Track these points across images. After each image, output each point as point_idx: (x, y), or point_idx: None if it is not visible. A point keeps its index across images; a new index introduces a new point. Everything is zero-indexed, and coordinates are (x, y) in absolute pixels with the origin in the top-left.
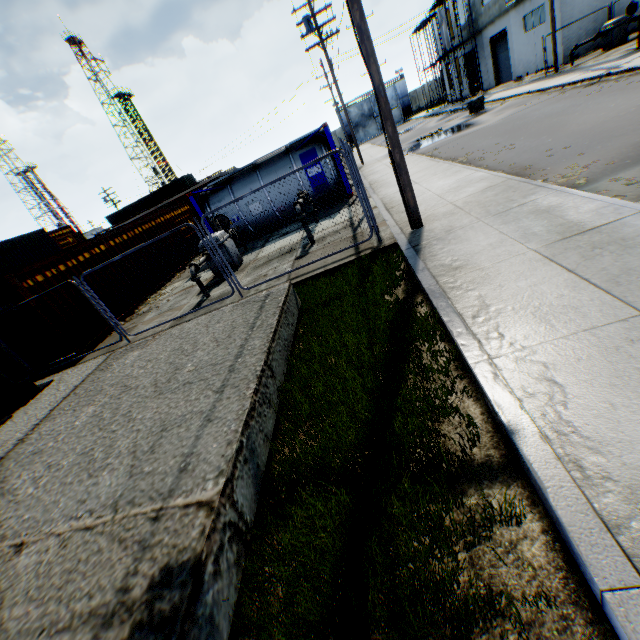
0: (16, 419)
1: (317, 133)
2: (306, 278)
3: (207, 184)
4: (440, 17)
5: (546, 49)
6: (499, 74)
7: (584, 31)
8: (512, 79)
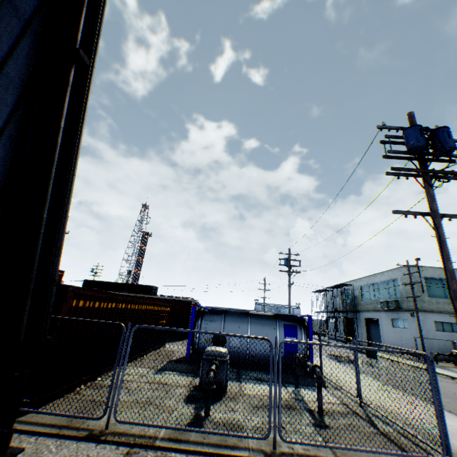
0: None
1: (302, 317)
2: None
3: (181, 301)
4: (337, 293)
5: (410, 343)
6: (370, 339)
7: (435, 346)
8: (382, 347)
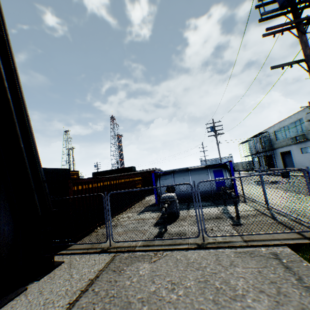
0: (30, 295)
1: (225, 163)
2: (265, 244)
3: (148, 171)
4: (256, 140)
5: None
6: (285, 166)
7: None
8: None
